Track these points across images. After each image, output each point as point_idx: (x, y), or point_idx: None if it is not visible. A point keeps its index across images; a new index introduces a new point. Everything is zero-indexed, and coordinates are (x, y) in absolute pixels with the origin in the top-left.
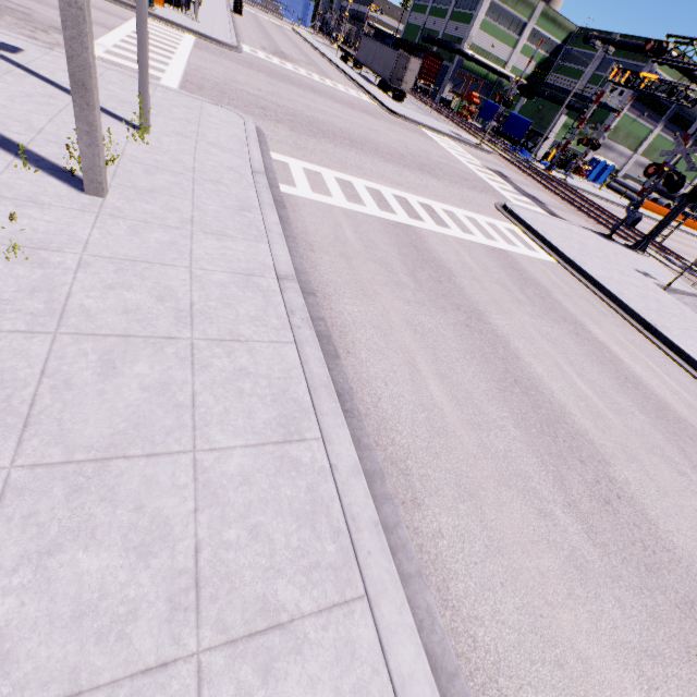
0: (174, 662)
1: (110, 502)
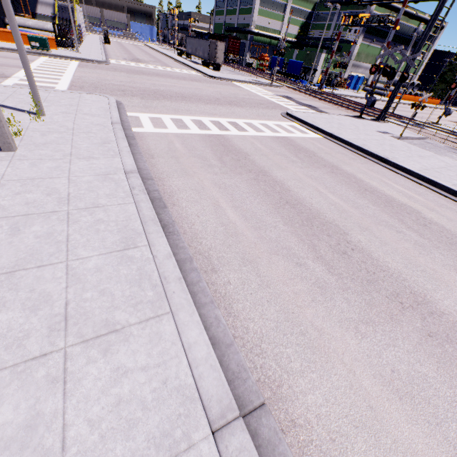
0: (51, 353)
1: (15, 290)
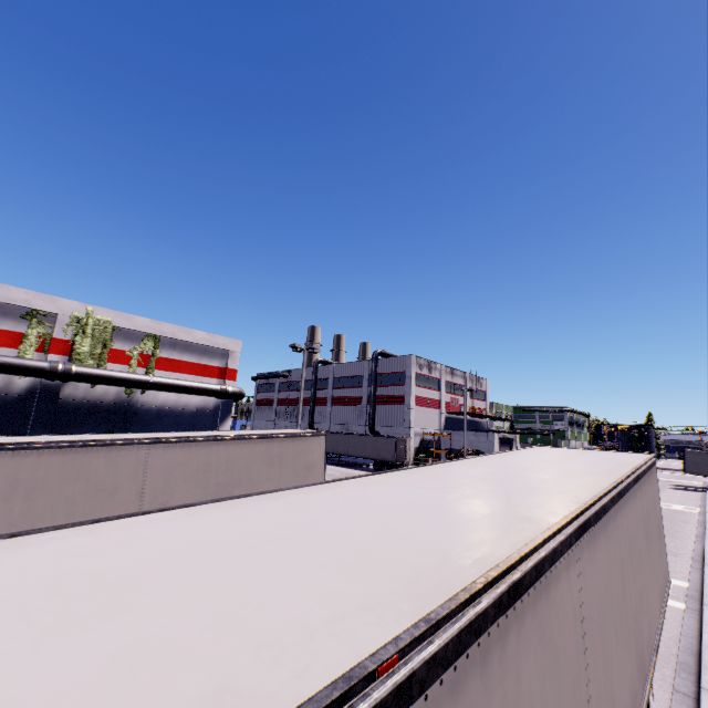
0: None
1: None
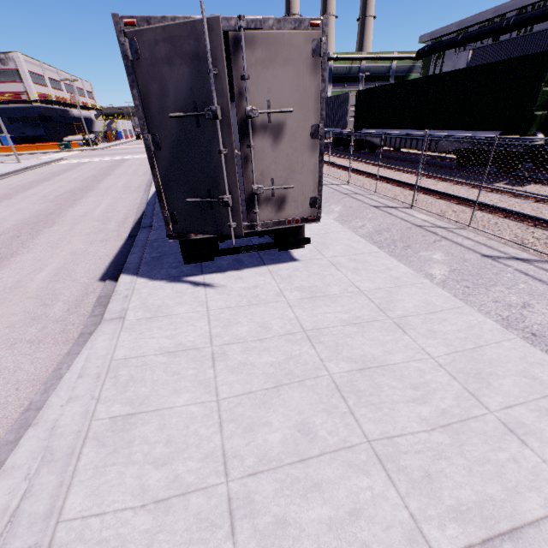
0: None
1: None
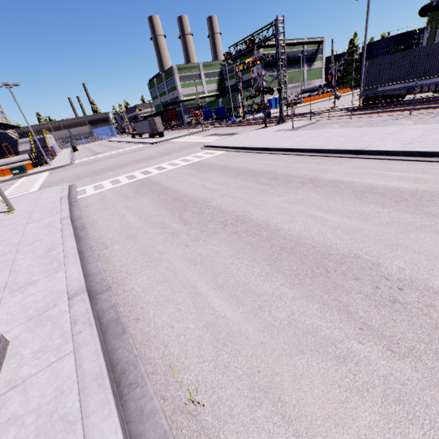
0: None
1: None
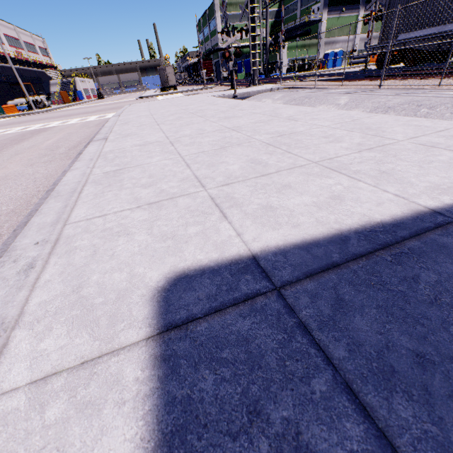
0: None
1: None
